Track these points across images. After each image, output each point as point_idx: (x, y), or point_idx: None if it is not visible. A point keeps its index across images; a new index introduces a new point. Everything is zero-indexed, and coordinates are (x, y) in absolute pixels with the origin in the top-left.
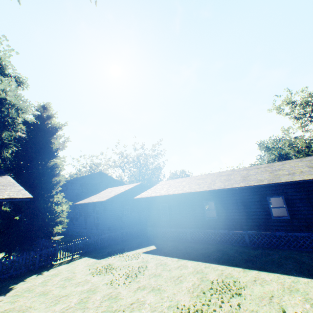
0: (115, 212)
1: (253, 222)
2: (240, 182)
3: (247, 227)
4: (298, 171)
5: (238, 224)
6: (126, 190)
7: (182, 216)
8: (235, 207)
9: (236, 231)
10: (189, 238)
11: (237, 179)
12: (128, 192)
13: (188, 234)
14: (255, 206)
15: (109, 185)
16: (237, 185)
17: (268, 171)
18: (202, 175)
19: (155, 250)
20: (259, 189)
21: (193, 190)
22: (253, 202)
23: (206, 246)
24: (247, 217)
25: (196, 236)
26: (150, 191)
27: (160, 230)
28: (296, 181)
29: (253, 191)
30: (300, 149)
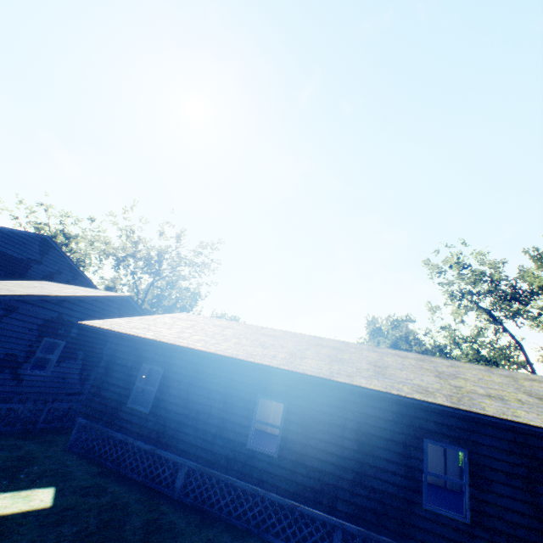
0: (2, 342)
1: (370, 499)
2: (371, 375)
3: (350, 508)
4: (509, 395)
5: (328, 493)
6: (75, 295)
7: (187, 416)
8: (335, 439)
9: (317, 513)
10: (178, 489)
11: (362, 366)
12: (80, 304)
13: (181, 476)
14: (388, 453)
15: (58, 277)
16: (366, 382)
17: (430, 371)
18: (276, 329)
19: (38, 517)
20: (412, 410)
21: (247, 356)
22: (385, 440)
23: (214, 539)
24: (358, 480)
25: (203, 481)
26: (137, 322)
27: (111, 436)
28: (530, 425)
29: (395, 411)
30: (429, 350)
